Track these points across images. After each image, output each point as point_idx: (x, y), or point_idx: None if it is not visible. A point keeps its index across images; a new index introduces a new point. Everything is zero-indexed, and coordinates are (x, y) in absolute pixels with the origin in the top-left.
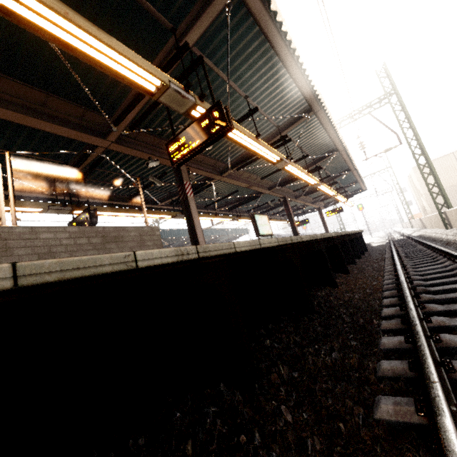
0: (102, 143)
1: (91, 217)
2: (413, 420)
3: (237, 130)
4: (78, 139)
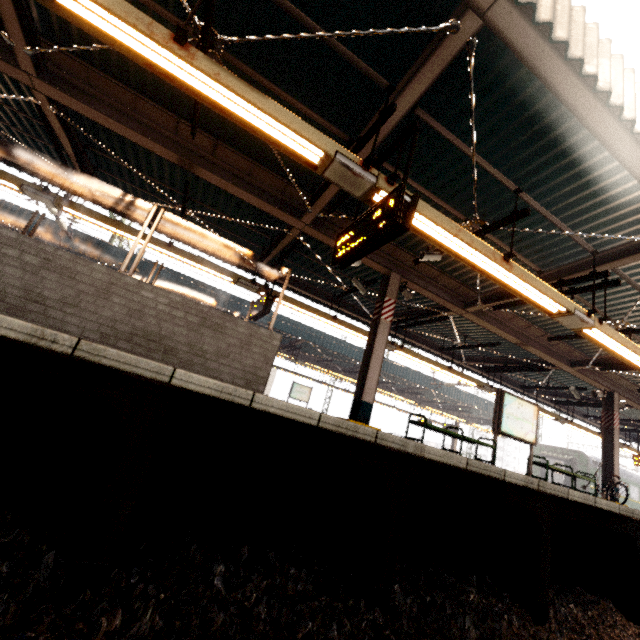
0: (296, 223)
1: (266, 303)
2: None
3: (456, 237)
4: (272, 214)
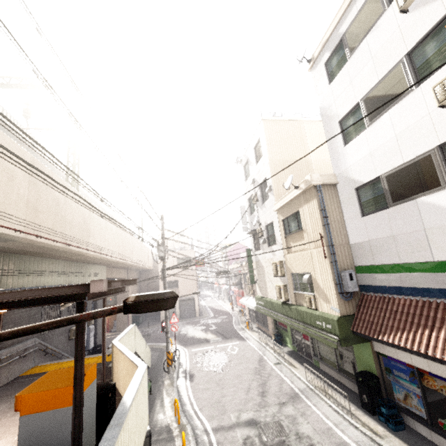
0: None
1: None
2: None
3: None
4: None
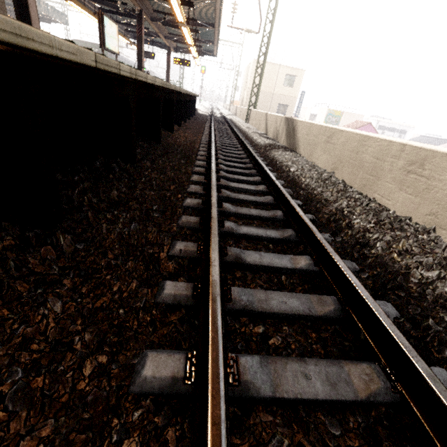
0: None
1: None
2: (202, 181)
3: None
4: None
